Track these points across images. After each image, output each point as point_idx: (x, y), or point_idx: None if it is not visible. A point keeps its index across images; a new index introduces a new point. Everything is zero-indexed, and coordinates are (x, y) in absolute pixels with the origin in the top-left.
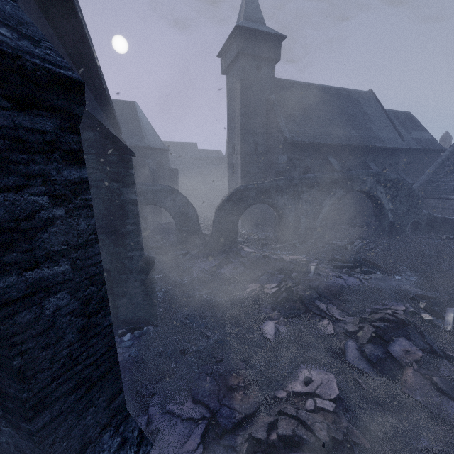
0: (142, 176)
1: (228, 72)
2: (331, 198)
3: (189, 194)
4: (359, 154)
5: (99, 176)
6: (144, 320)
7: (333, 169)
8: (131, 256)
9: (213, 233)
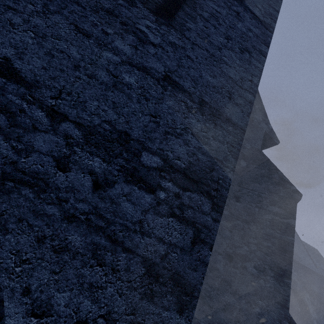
0: None
1: None
2: None
3: None
4: None
5: None
6: None
7: None
8: None
9: None
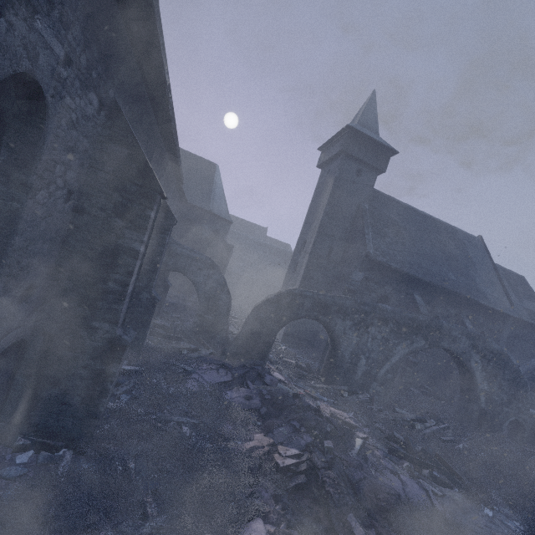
0: (191, 239)
1: (324, 167)
2: (407, 346)
3: (236, 279)
4: (453, 304)
5: (103, 203)
6: (68, 436)
7: (417, 310)
8: (95, 327)
9: (240, 335)
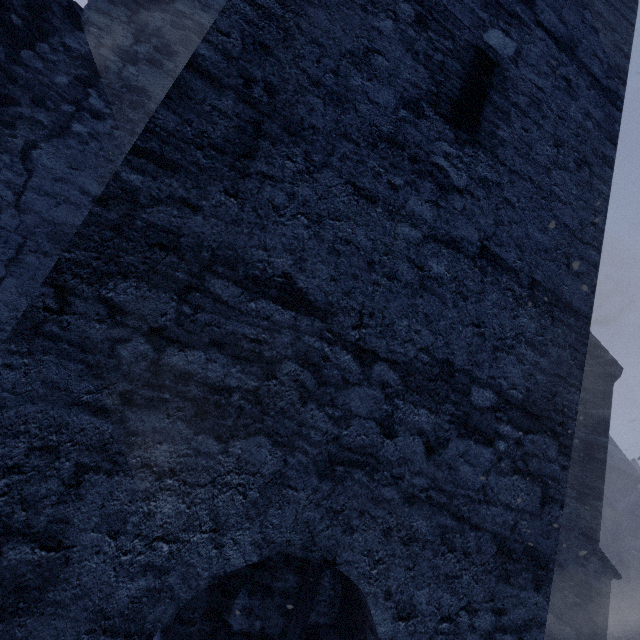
0: None
1: None
2: None
3: None
4: None
5: None
6: None
7: None
8: None
9: None
